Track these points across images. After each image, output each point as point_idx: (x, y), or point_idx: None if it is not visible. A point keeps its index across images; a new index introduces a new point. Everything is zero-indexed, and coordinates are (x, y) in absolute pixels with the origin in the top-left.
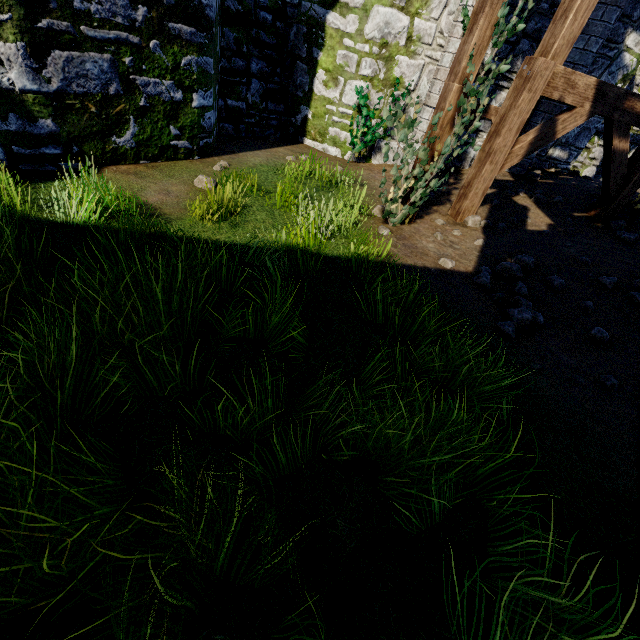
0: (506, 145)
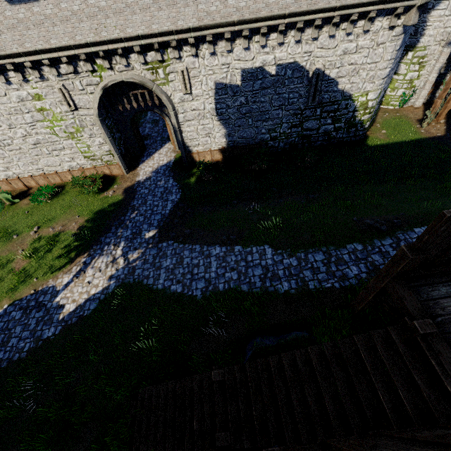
0: (450, 105)
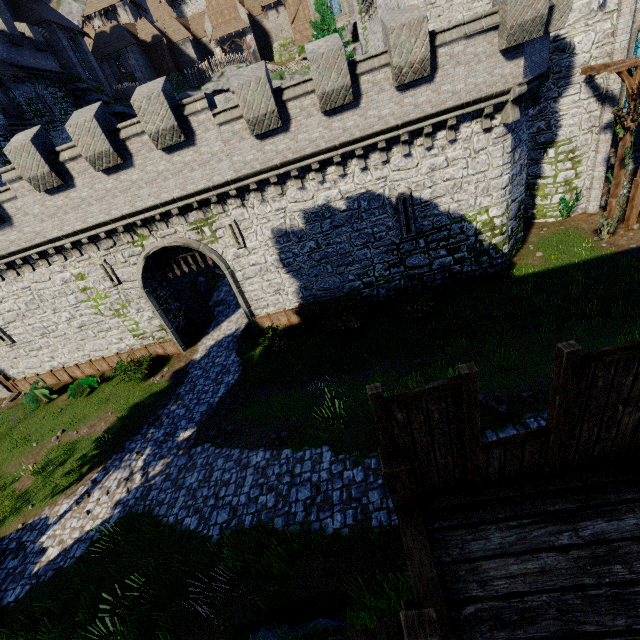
0: (638, 202)
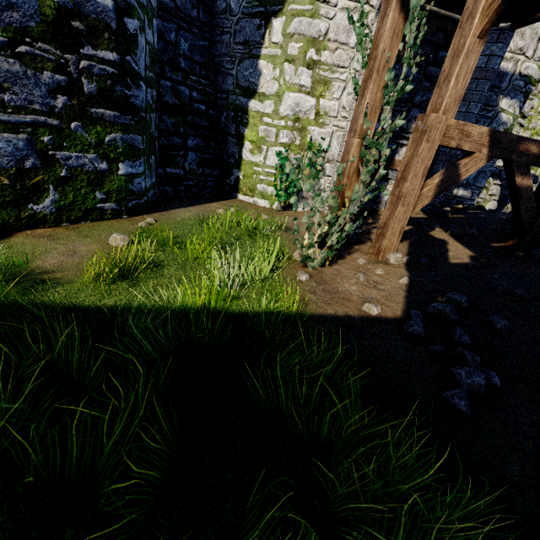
0: (414, 188)
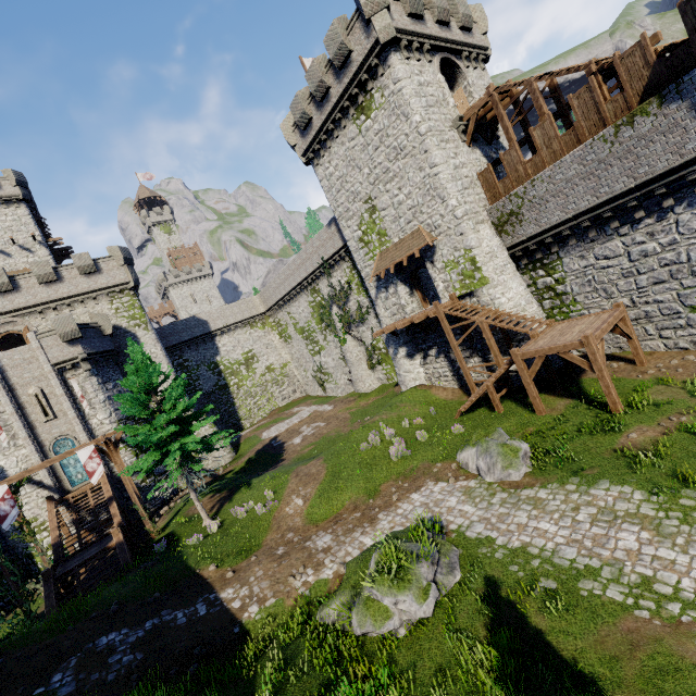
0: None
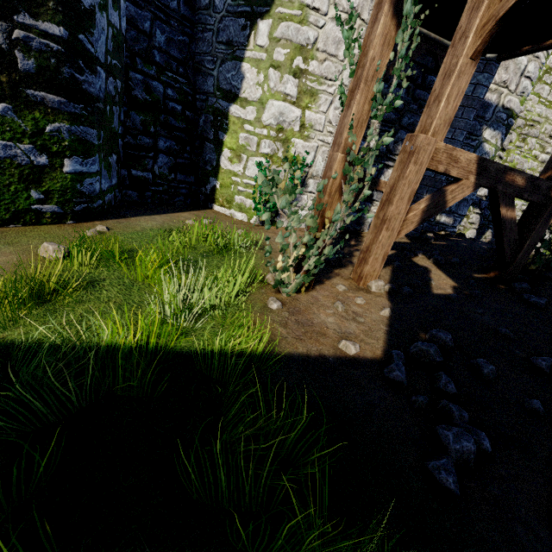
0: (400, 212)
